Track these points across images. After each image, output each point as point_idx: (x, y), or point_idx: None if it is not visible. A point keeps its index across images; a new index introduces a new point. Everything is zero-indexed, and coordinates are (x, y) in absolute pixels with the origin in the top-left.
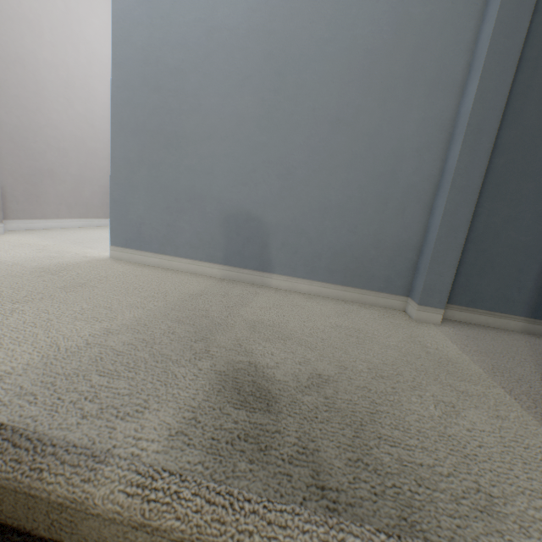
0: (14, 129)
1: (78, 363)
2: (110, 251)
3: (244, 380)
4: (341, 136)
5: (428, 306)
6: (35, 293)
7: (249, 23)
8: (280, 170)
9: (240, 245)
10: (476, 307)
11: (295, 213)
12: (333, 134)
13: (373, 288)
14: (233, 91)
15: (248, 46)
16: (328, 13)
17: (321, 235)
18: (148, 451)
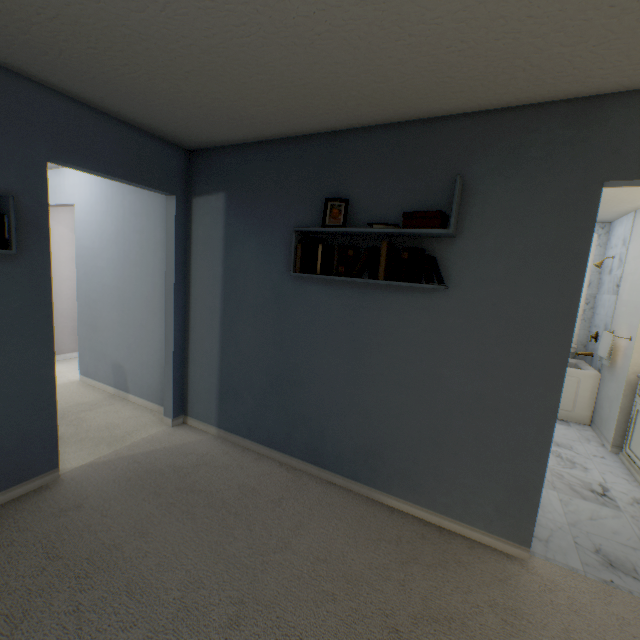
0: (65, 310)
1: None
2: (80, 377)
3: None
4: (144, 332)
5: (167, 417)
6: None
7: (113, 284)
8: (128, 345)
9: (119, 378)
10: (199, 420)
11: (134, 365)
12: (141, 330)
13: (163, 405)
14: (111, 310)
15: (114, 292)
16: (134, 282)
17: (143, 377)
18: None
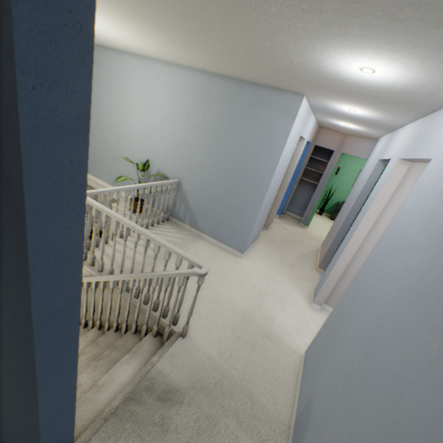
0: None
1: (193, 350)
2: (303, 353)
3: (173, 395)
4: None
5: None
6: (241, 334)
7: (382, 309)
8: (327, 415)
9: (300, 423)
10: None
11: None
12: None
13: None
14: (353, 339)
15: (373, 321)
16: (406, 351)
17: None
18: (158, 364)
